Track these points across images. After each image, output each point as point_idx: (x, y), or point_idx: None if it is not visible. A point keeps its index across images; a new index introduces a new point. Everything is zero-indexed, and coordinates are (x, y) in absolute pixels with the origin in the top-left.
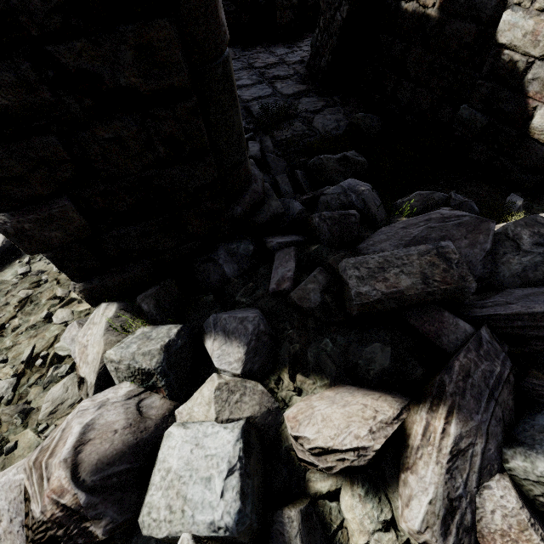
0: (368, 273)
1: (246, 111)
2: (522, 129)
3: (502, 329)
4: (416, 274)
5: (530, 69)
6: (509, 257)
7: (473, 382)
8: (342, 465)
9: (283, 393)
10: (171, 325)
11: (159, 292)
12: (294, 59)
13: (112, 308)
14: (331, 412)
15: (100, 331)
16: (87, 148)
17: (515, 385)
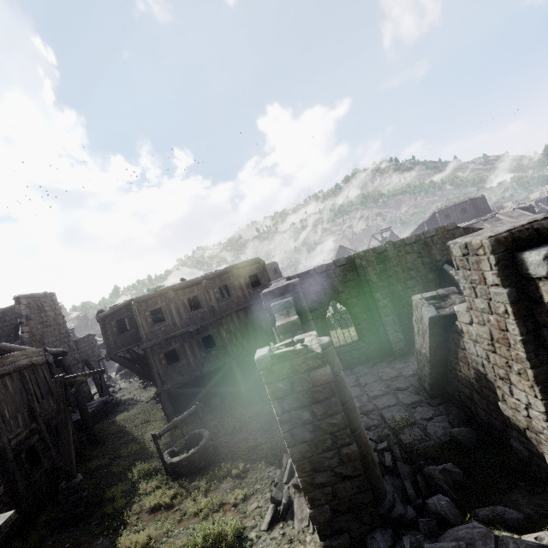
0: None
1: (381, 417)
2: (546, 463)
3: None
4: None
5: (526, 431)
6: None
7: None
8: None
9: None
10: None
11: None
12: (408, 373)
13: None
14: None
15: None
16: (336, 490)
17: None
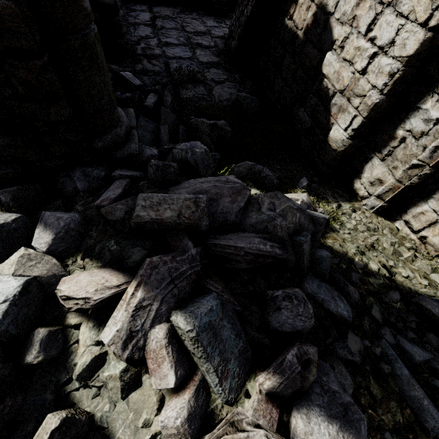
0: (150, 204)
1: (165, 66)
2: (325, 136)
3: (220, 253)
4: (177, 210)
5: (334, 96)
6: (253, 214)
7: (159, 271)
8: (77, 307)
9: (72, 267)
10: (14, 214)
11: (19, 190)
12: (218, 34)
13: None
14: (83, 278)
15: None
16: None
17: (195, 280)
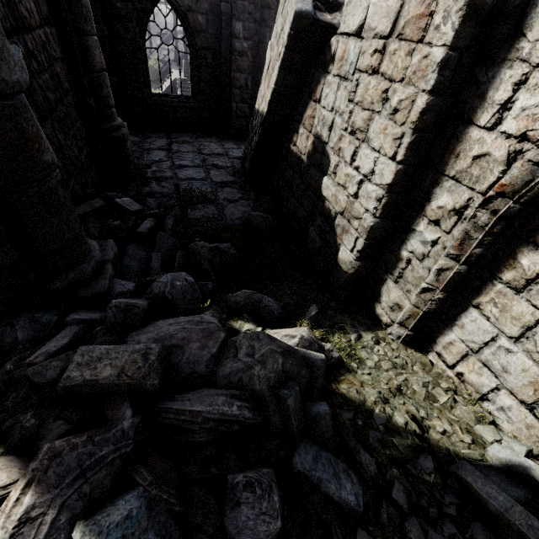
0: (88, 360)
1: (175, 188)
2: (335, 256)
3: (172, 420)
4: (119, 367)
5: (336, 217)
6: (227, 362)
7: (63, 461)
8: None
9: None
10: None
11: None
12: (236, 155)
13: None
14: None
15: None
16: None
17: (120, 468)
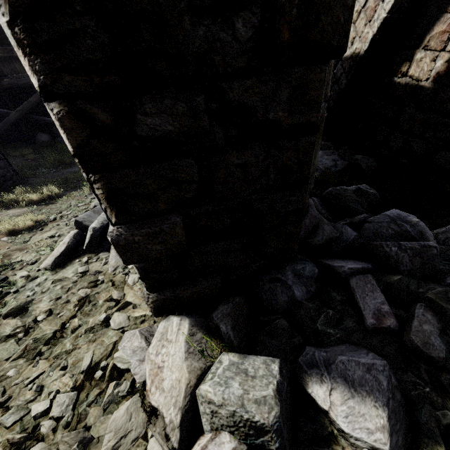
0: None
1: None
2: None
3: None
4: None
5: None
6: None
7: None
8: None
9: None
10: (263, 358)
11: (233, 311)
12: None
13: (185, 323)
14: None
15: (179, 352)
16: (215, 171)
17: None
